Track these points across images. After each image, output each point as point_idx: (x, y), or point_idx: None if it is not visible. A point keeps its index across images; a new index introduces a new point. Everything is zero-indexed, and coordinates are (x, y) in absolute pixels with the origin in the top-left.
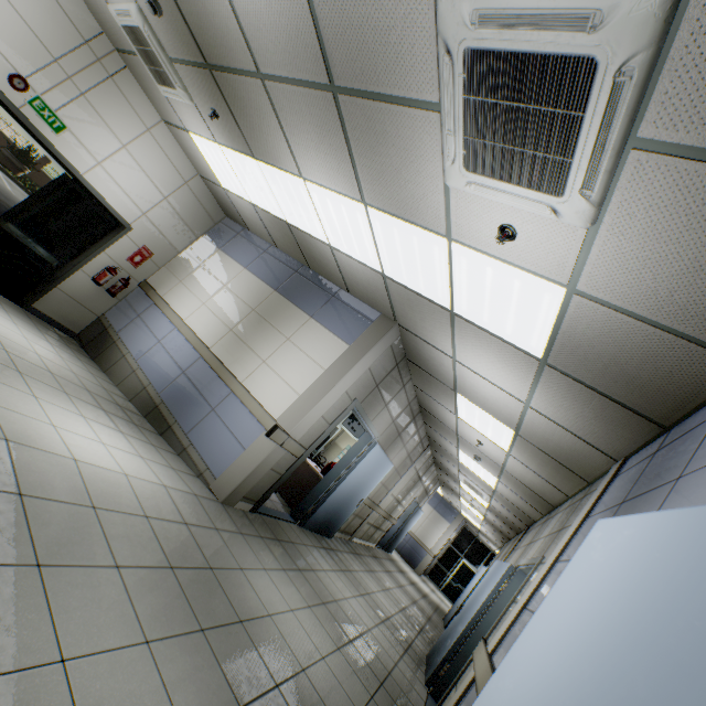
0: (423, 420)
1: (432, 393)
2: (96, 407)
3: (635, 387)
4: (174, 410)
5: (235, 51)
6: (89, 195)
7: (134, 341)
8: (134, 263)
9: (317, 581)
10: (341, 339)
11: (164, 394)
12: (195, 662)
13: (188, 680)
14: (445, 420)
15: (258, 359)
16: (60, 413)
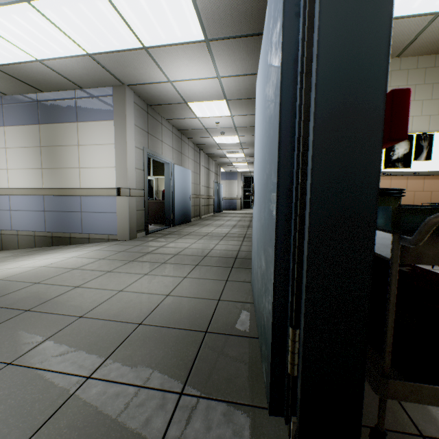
0: (187, 138)
1: (178, 115)
2: (22, 257)
3: (250, 18)
4: (63, 230)
5: None
6: None
7: None
8: None
9: (197, 233)
10: (106, 120)
11: (48, 229)
12: (169, 268)
13: (171, 271)
14: (195, 127)
15: (75, 169)
16: (7, 266)
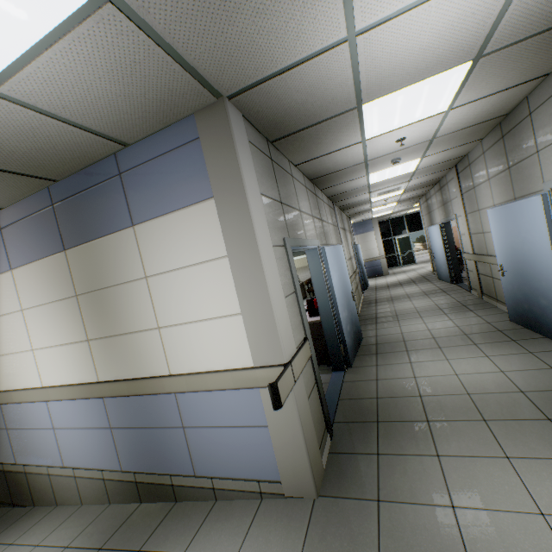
0: (319, 190)
1: (323, 148)
2: None
3: None
4: (154, 468)
5: None
6: None
7: (36, 454)
8: None
9: (441, 404)
10: (193, 204)
11: (125, 465)
12: None
13: None
14: (347, 163)
15: (150, 333)
16: None
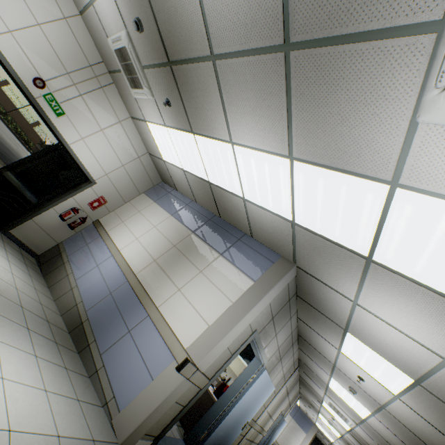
0: (297, 346)
1: (317, 327)
2: (20, 326)
3: None
4: (96, 328)
5: (194, 41)
6: (71, 159)
7: (78, 263)
8: (92, 206)
9: None
10: (246, 275)
11: (91, 311)
12: None
13: None
14: (323, 351)
15: (174, 286)
16: None
